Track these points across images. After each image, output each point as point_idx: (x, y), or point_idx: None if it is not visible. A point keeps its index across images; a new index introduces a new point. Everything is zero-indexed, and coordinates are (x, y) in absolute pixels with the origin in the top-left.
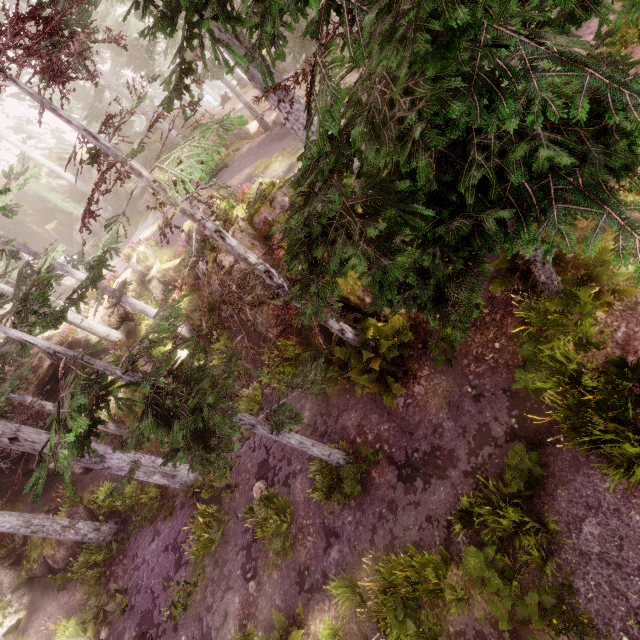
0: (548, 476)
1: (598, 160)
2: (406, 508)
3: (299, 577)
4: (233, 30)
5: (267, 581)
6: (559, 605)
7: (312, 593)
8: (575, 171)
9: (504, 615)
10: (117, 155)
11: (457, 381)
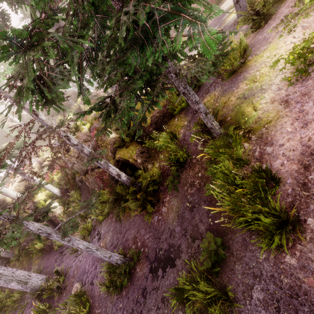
0: (230, 256)
1: None
2: (151, 293)
3: None
4: None
5: None
6: None
7: None
8: (167, 5)
9: None
10: None
11: (182, 200)
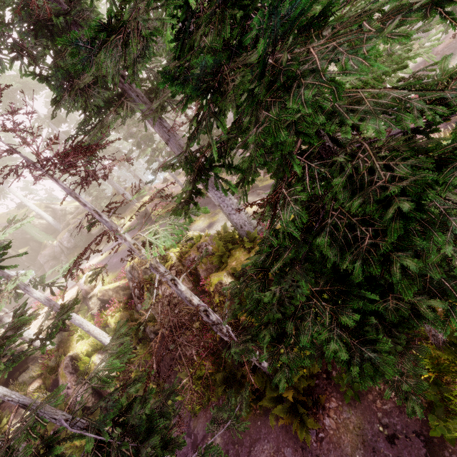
0: None
1: None
2: None
3: None
4: (230, 172)
5: None
6: None
7: None
8: None
9: None
10: (112, 226)
11: (366, 417)
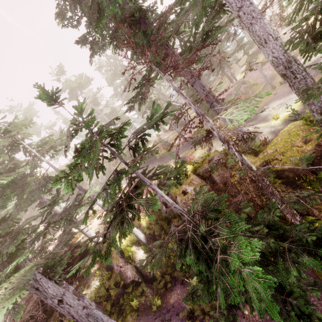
0: None
1: None
2: None
3: None
4: None
5: None
6: None
7: None
8: None
9: None
10: (201, 112)
11: None
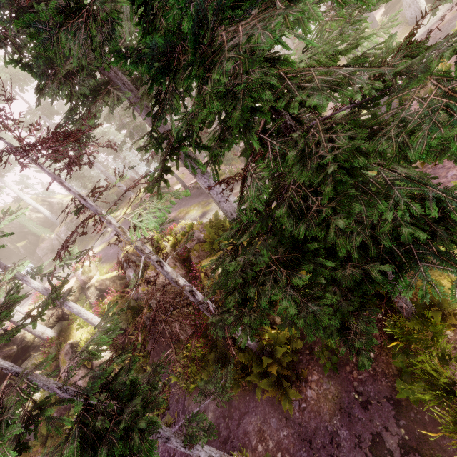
0: None
1: (445, 237)
2: None
3: None
4: (199, 151)
5: None
6: None
7: None
8: (428, 242)
9: None
10: (97, 210)
11: (344, 387)
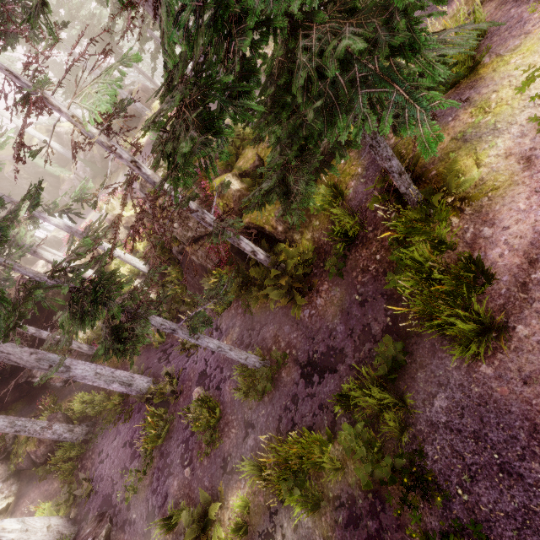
0: (412, 362)
1: (385, 42)
2: (305, 399)
3: (223, 462)
4: None
5: (199, 467)
6: (411, 467)
7: (232, 474)
8: (374, 58)
9: (364, 476)
10: (38, 93)
11: (348, 291)
